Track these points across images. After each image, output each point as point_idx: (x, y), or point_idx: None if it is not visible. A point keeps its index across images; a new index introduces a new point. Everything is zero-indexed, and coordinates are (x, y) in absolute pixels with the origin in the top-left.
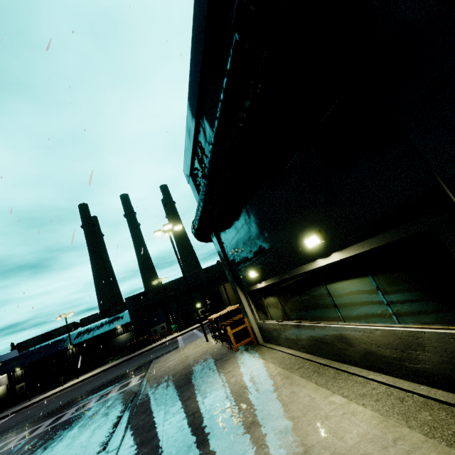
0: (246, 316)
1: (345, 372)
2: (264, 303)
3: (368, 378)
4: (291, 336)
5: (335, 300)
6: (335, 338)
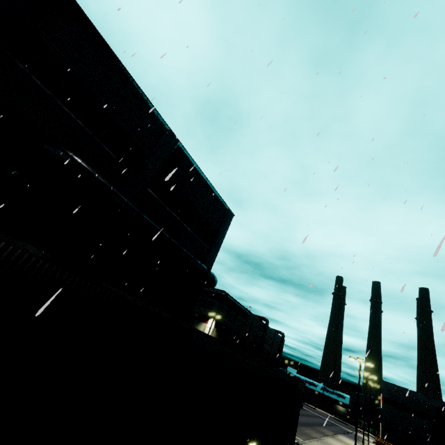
0: None
1: None
2: None
3: None
4: None
5: None
6: None
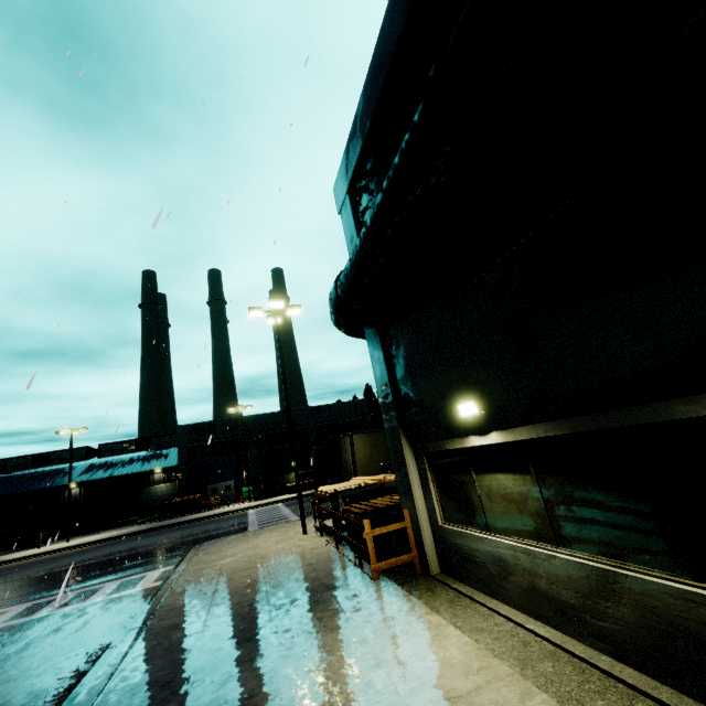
0: (409, 505)
1: None
2: (475, 487)
3: None
4: (556, 591)
5: None
6: None
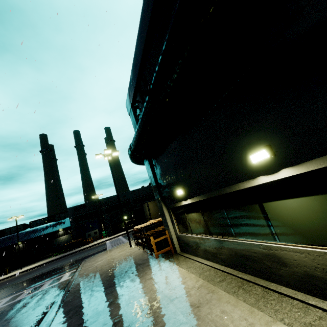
0: (167, 229)
1: (275, 291)
2: (186, 219)
3: (308, 303)
4: (210, 249)
5: (272, 219)
6: (264, 257)
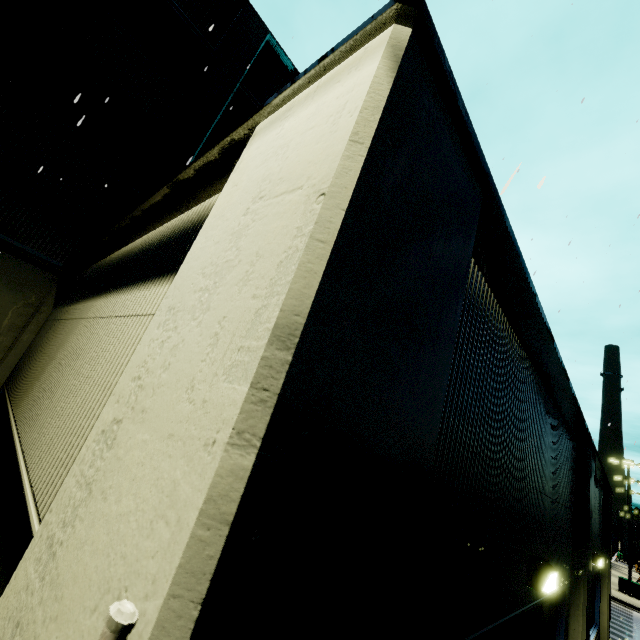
0: None
1: None
2: None
3: None
4: None
5: None
6: None
